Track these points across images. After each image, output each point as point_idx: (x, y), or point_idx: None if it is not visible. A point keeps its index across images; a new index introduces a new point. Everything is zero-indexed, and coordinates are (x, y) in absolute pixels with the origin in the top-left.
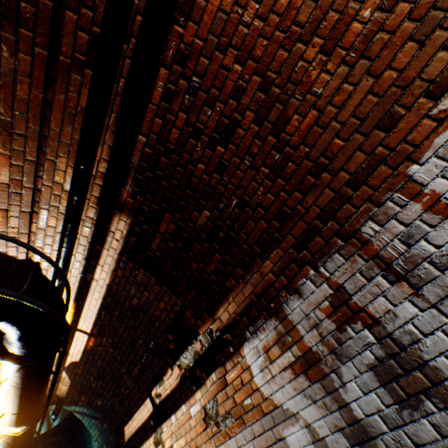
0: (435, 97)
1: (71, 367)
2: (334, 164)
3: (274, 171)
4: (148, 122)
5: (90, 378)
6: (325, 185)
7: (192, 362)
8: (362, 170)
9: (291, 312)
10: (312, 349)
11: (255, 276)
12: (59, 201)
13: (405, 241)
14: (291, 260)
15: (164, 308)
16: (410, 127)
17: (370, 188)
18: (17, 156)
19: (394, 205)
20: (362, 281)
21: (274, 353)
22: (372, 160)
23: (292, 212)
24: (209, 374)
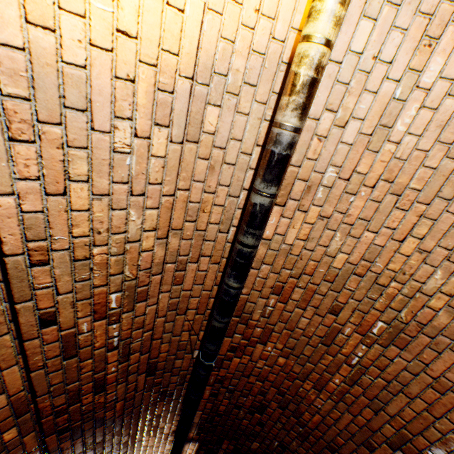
0: (392, 448)
1: None
2: (342, 450)
3: (301, 436)
4: (202, 405)
5: None
6: None
7: None
8: None
9: None
10: None
11: None
12: (145, 451)
13: None
14: None
15: None
16: None
17: None
18: None
19: None
20: None
21: None
22: None
23: None
24: None
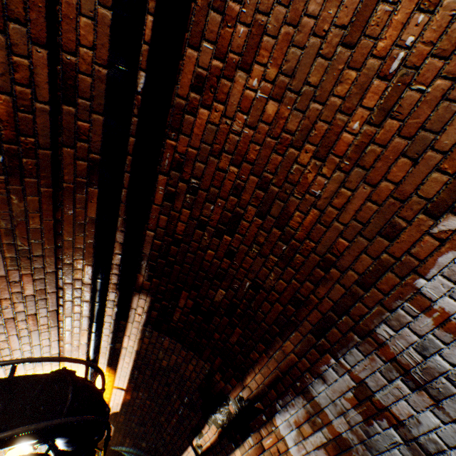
0: (434, 216)
1: (112, 416)
2: (342, 261)
3: (283, 260)
4: (153, 219)
5: (132, 424)
6: (335, 280)
7: (227, 421)
8: (370, 272)
9: (317, 395)
10: (342, 435)
11: (278, 353)
12: (80, 293)
13: (420, 352)
14: (311, 344)
15: (193, 369)
16: (413, 240)
17: (380, 292)
18: (38, 272)
19: (405, 314)
20: (383, 380)
21: (306, 430)
22: (379, 265)
23: (306, 299)
24: (246, 436)
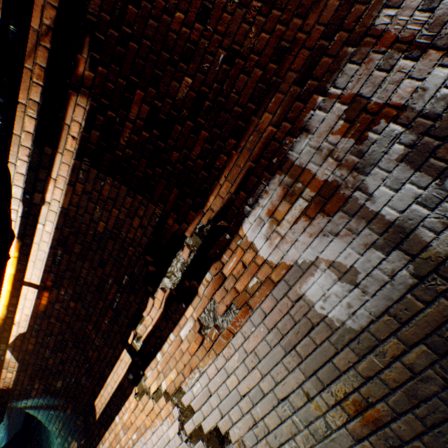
0: None
1: (17, 342)
2: None
3: (268, 3)
4: None
5: (45, 353)
6: None
7: (178, 277)
8: None
9: (299, 156)
10: (328, 181)
11: (252, 138)
12: None
13: (428, 8)
14: (294, 99)
15: (140, 225)
16: None
17: None
18: None
19: None
20: (382, 76)
21: (282, 211)
22: None
23: (292, 44)
24: (202, 280)
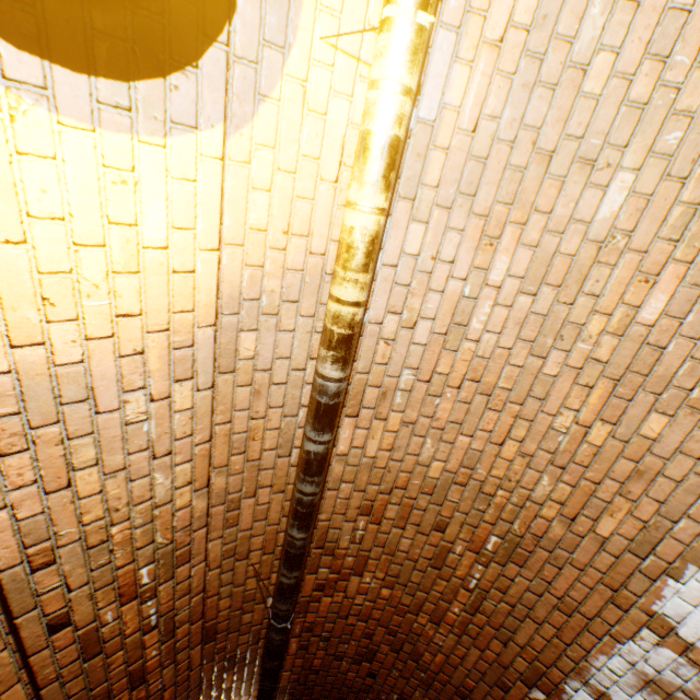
0: (528, 685)
1: None
2: (474, 695)
3: (424, 683)
4: (289, 663)
5: None
6: None
7: None
8: None
9: None
10: None
11: None
12: None
13: None
14: None
15: None
16: (519, 696)
17: None
18: None
19: None
20: None
21: None
22: None
23: None
24: None
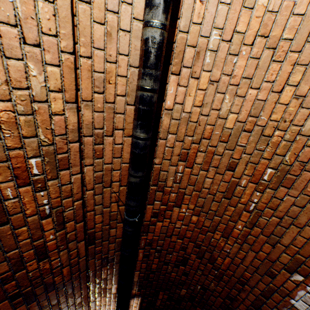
0: (289, 272)
1: None
2: (249, 282)
3: (217, 277)
4: (138, 266)
5: None
6: (249, 291)
7: None
8: (266, 291)
9: None
10: None
11: None
12: (100, 309)
13: None
14: None
15: None
16: (282, 280)
17: (274, 301)
18: None
19: None
20: None
21: None
22: (269, 288)
23: (235, 297)
24: None
